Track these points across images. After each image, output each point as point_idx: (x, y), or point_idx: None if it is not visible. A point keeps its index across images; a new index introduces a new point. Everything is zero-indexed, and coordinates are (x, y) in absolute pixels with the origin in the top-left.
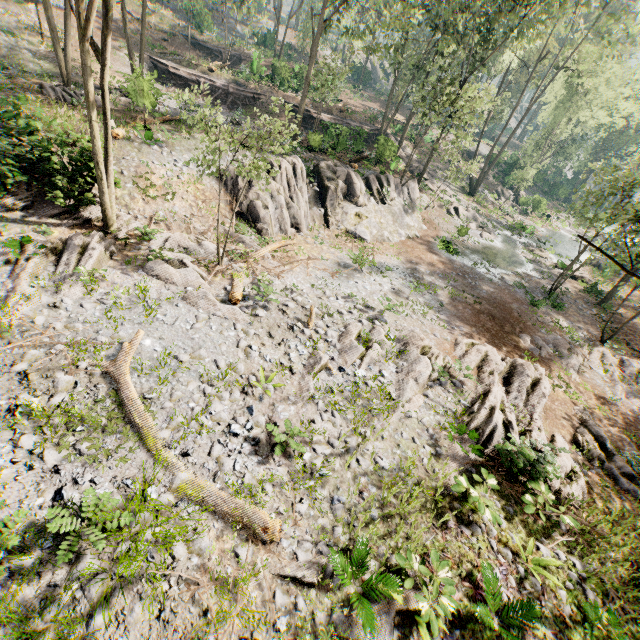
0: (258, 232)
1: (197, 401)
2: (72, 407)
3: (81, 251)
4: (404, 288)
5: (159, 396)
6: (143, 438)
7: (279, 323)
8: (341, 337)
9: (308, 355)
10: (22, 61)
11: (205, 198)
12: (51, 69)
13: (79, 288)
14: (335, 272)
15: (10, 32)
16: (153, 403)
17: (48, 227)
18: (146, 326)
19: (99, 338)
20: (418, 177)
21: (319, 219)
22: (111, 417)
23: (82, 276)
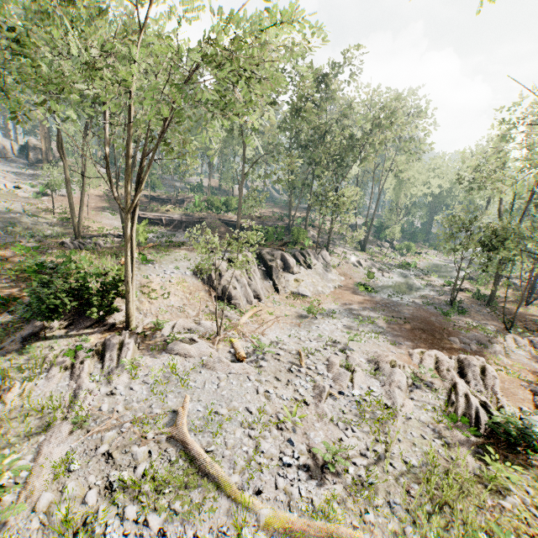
0: (233, 307)
1: (247, 444)
2: (154, 473)
3: (118, 347)
4: (351, 323)
5: (217, 447)
6: (219, 486)
7: (279, 368)
8: (328, 368)
9: (311, 388)
10: (42, 230)
11: (190, 291)
12: (62, 231)
13: (125, 375)
14: (300, 322)
15: (34, 215)
16: (215, 454)
17: (87, 336)
18: (184, 393)
19: (154, 411)
20: (324, 247)
21: (270, 288)
22: (187, 474)
23: (126, 365)
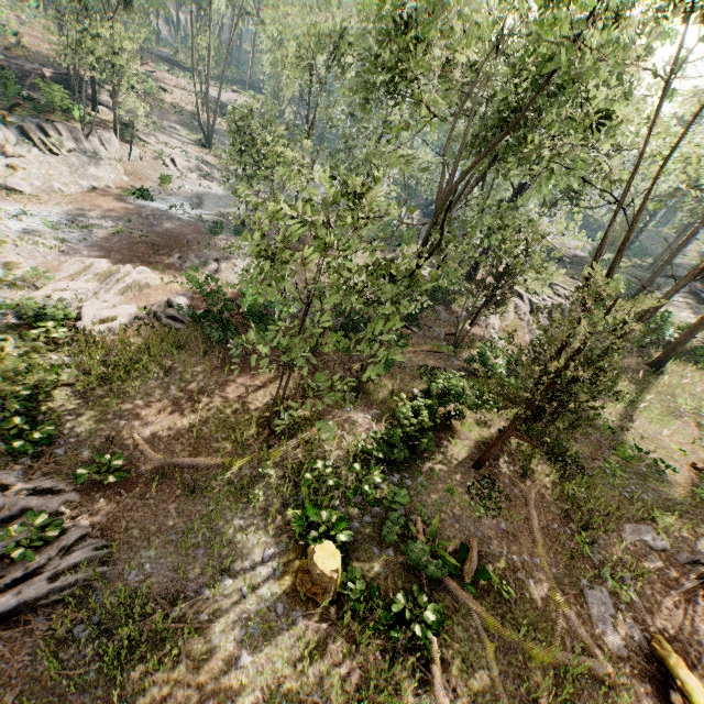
0: None
1: None
2: None
3: None
4: (46, 229)
5: None
6: None
7: None
8: None
9: None
10: None
11: None
12: None
13: None
14: None
15: None
16: None
17: None
18: None
19: None
20: (130, 129)
21: None
22: None
23: None
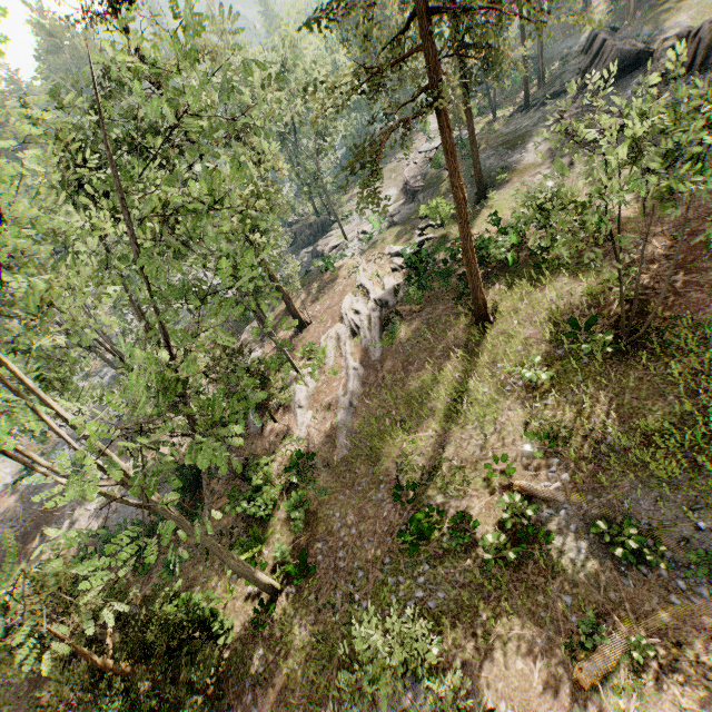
0: None
1: None
2: None
3: None
4: None
5: None
6: None
7: None
8: None
9: None
10: None
11: None
12: None
13: None
14: None
15: None
16: None
17: None
18: None
19: None
20: None
21: None
22: None
23: None
